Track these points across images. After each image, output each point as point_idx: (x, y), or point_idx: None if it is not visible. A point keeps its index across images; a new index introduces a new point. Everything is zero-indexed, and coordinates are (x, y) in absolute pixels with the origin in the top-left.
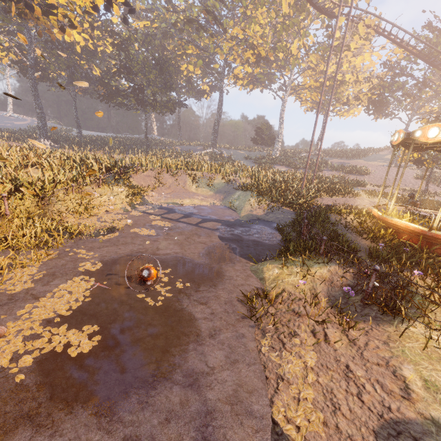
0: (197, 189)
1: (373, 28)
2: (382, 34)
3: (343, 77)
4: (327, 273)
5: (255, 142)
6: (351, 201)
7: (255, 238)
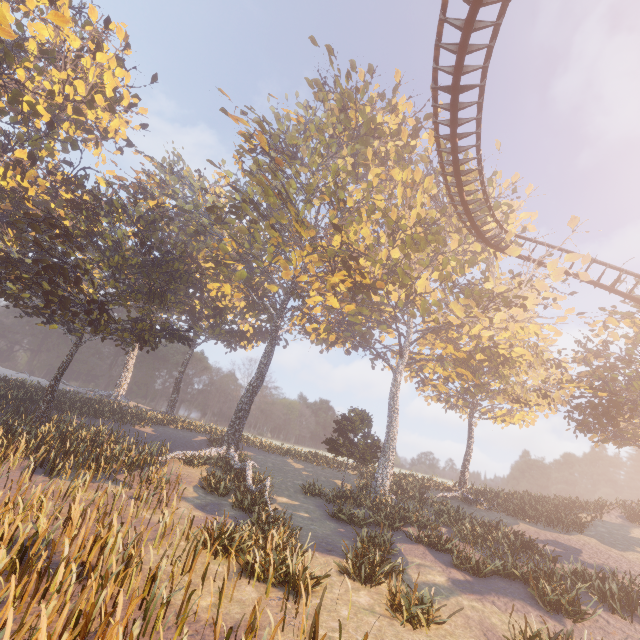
0: None
1: (576, 274)
2: (597, 283)
3: (511, 350)
4: None
5: (333, 450)
6: None
7: None
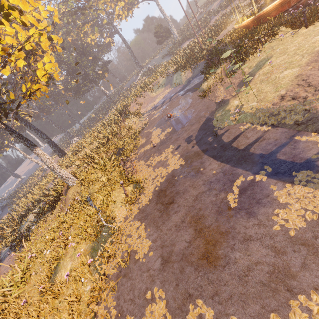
0: (156, 93)
1: None
2: None
3: None
4: (222, 68)
5: (160, 44)
6: (230, 28)
7: (195, 84)
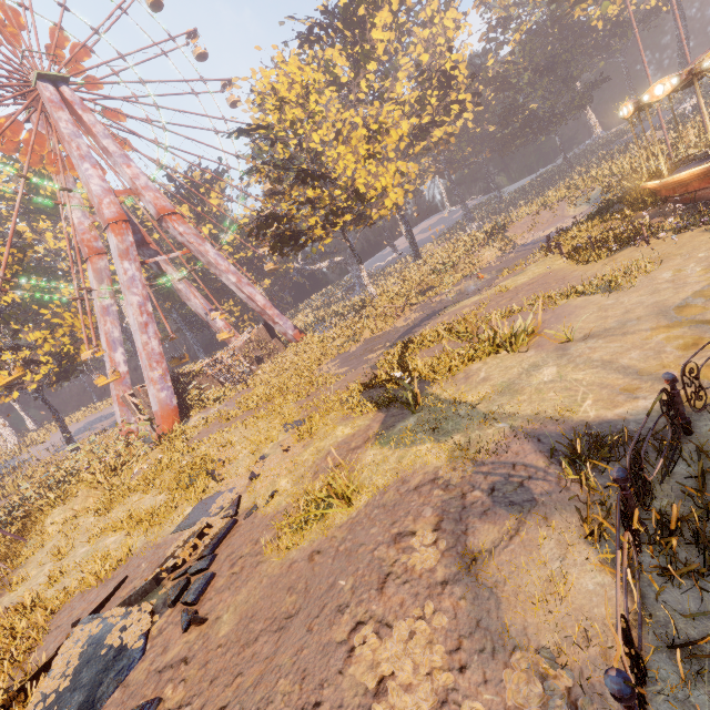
0: (575, 210)
1: None
2: None
3: None
4: None
5: None
6: None
7: None
